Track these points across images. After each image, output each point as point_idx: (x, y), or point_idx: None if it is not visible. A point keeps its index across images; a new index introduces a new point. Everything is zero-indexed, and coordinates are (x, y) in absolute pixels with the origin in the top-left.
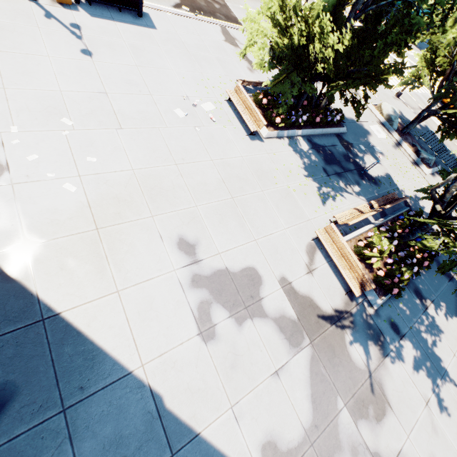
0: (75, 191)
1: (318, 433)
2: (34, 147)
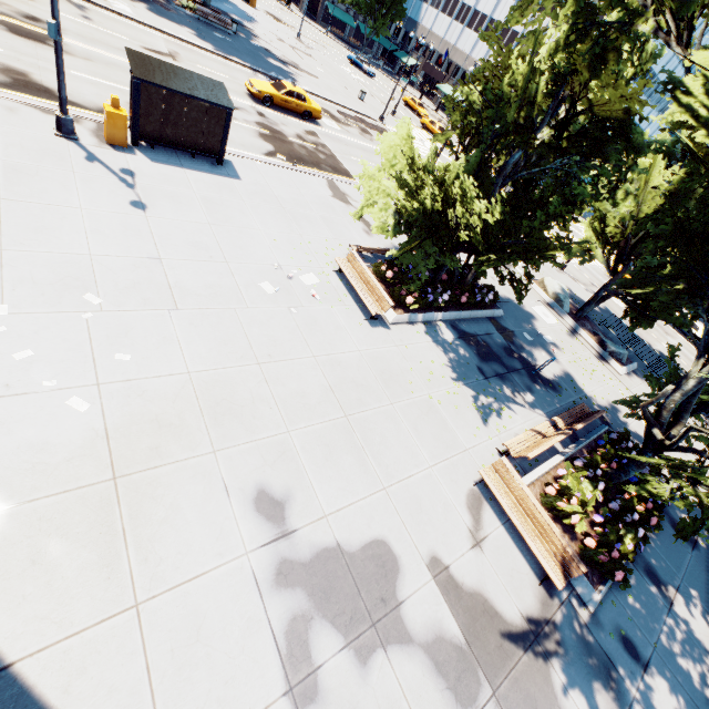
0: (86, 409)
1: None
2: (30, 338)
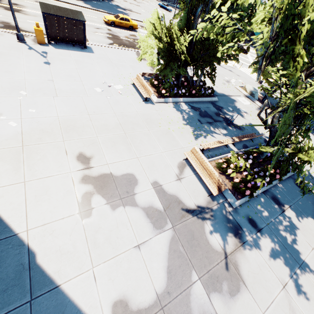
0: (15, 125)
1: (169, 298)
2: None
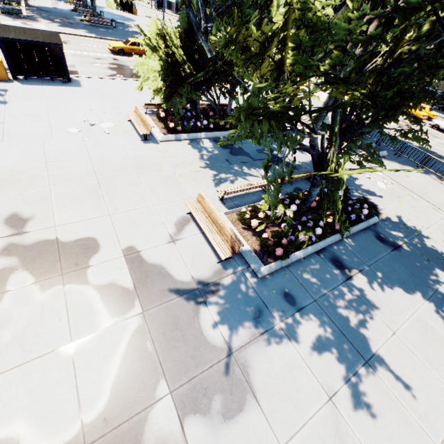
0: None
1: (104, 430)
2: None
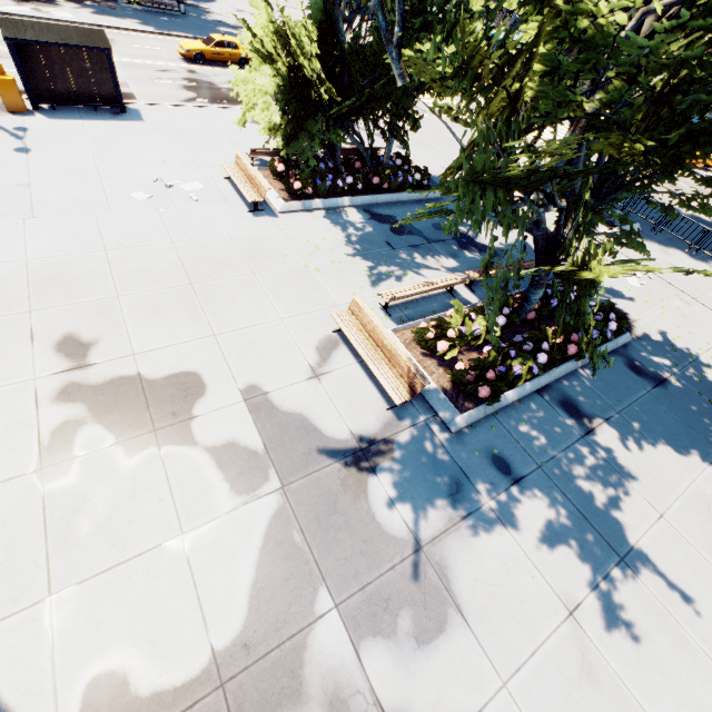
0: None
1: (247, 660)
2: None
